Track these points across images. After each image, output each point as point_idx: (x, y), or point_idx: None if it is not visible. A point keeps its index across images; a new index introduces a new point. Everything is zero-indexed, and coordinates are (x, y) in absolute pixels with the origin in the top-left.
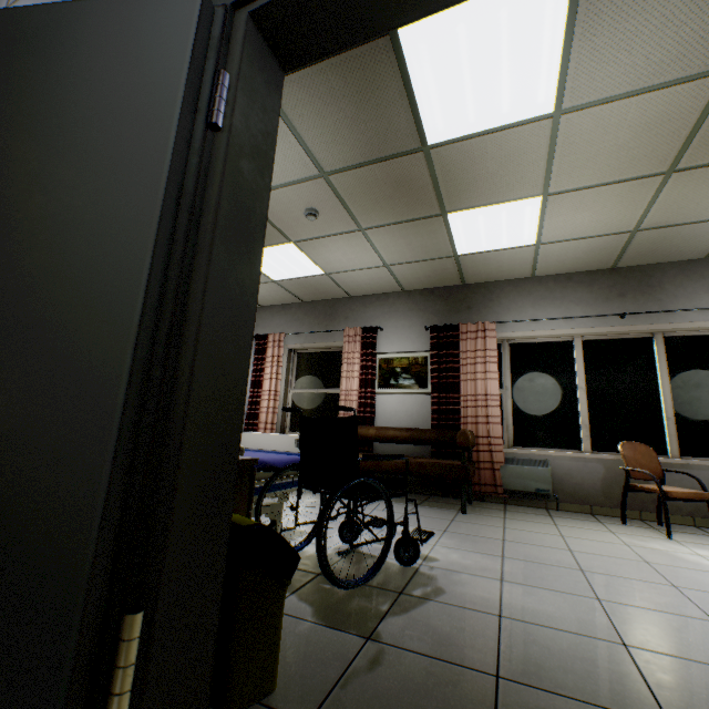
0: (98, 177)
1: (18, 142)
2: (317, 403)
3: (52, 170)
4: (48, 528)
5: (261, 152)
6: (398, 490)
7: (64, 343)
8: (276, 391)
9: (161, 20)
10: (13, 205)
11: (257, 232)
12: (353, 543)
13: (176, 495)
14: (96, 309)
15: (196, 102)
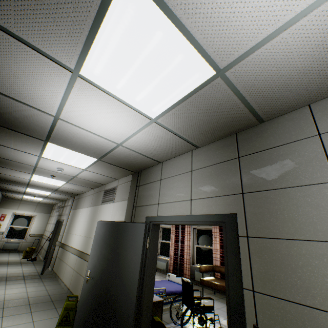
0: (132, 259)
1: (123, 250)
2: (205, 252)
3: (127, 256)
4: (128, 319)
5: (155, 246)
6: (210, 310)
7: (129, 289)
8: (189, 246)
9: (140, 229)
10: (123, 262)
11: (155, 262)
12: (203, 326)
13: (142, 317)
14: (132, 284)
15: (144, 243)
